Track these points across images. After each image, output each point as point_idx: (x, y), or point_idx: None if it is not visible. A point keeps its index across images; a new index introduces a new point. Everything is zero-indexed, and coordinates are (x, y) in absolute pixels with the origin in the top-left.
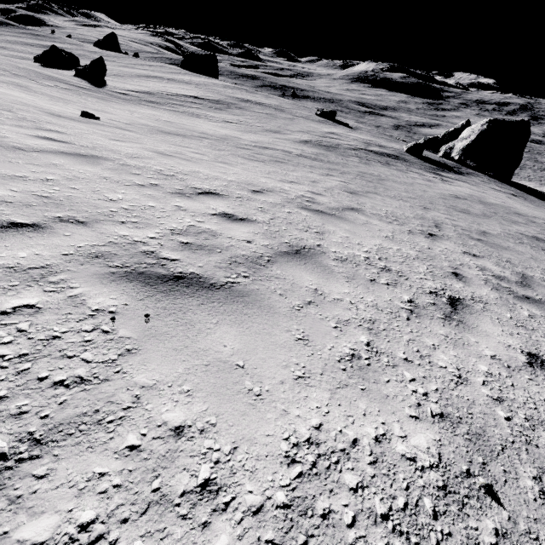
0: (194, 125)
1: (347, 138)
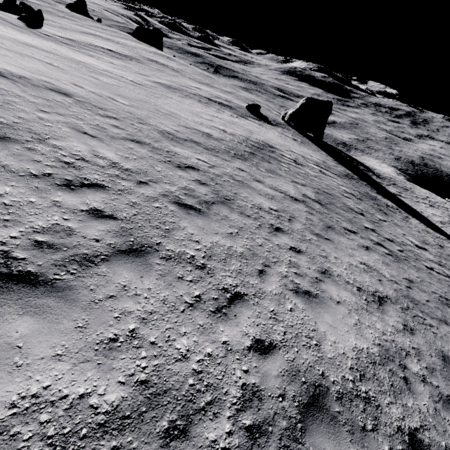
0: (75, 56)
1: (204, 92)
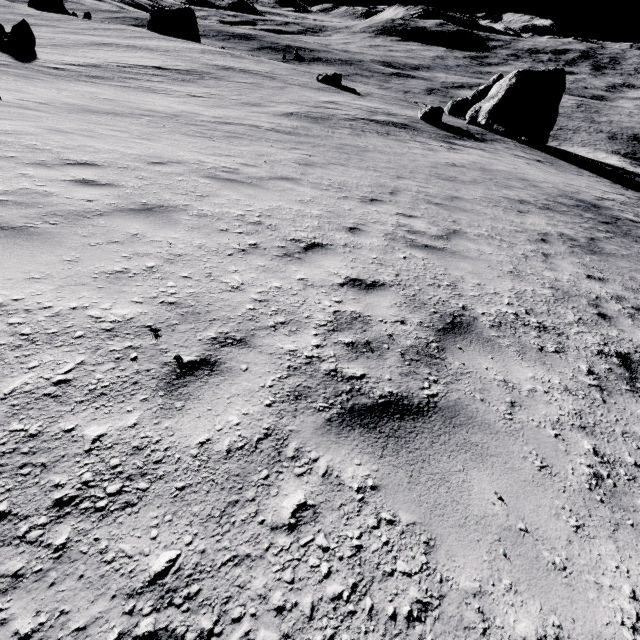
0: (143, 102)
1: (349, 107)
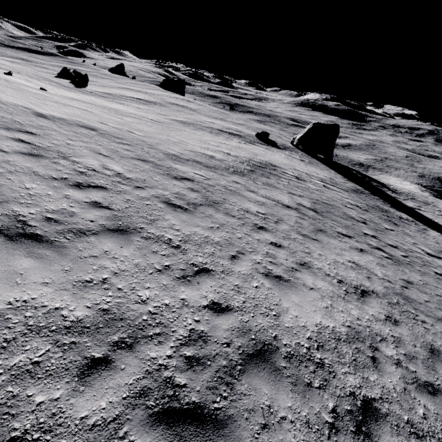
0: (108, 104)
1: (217, 125)
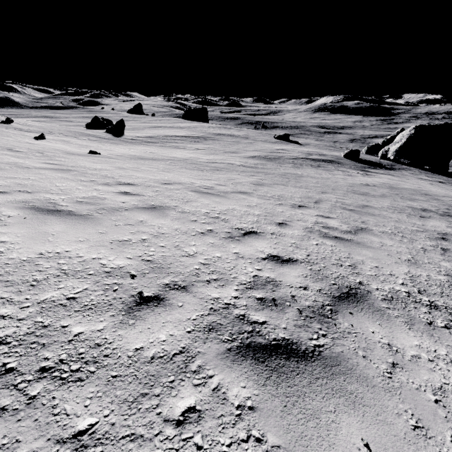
0: (170, 153)
1: (293, 151)
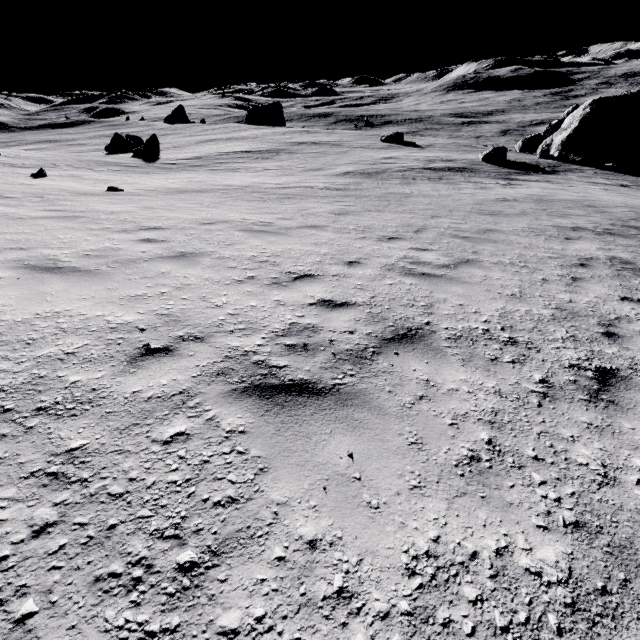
0: (225, 180)
1: (406, 160)
